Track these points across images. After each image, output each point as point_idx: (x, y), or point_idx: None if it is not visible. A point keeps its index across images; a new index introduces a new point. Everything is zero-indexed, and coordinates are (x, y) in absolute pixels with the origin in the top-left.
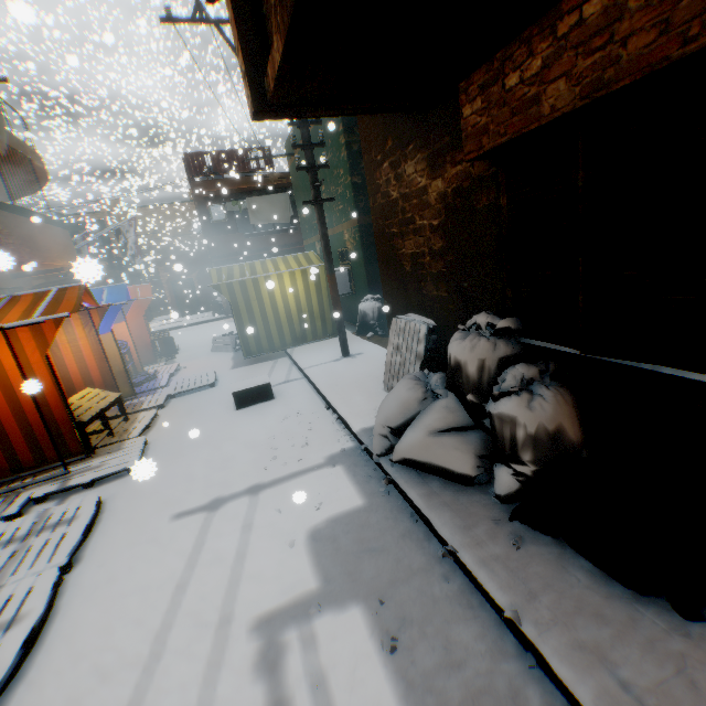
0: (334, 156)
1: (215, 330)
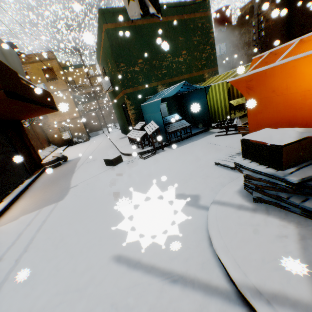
0: (203, 40)
1: (122, 183)
